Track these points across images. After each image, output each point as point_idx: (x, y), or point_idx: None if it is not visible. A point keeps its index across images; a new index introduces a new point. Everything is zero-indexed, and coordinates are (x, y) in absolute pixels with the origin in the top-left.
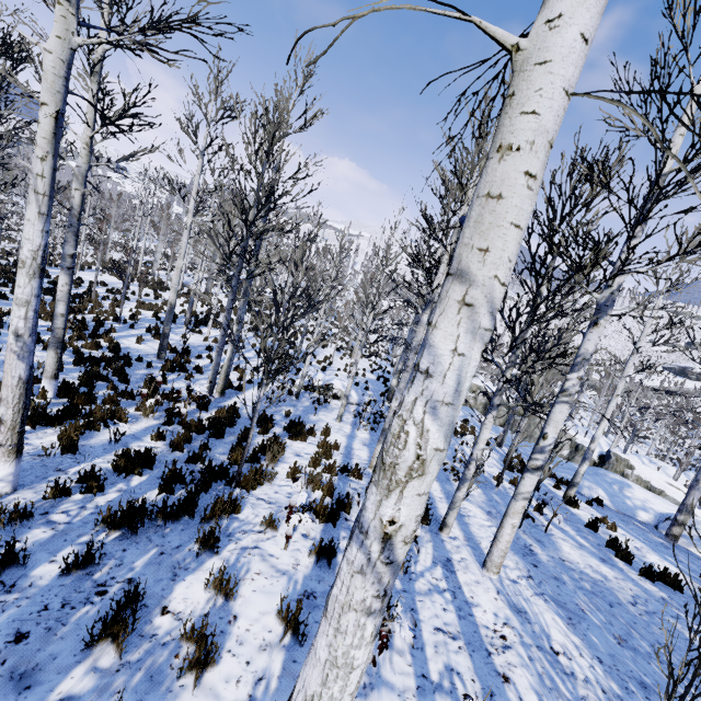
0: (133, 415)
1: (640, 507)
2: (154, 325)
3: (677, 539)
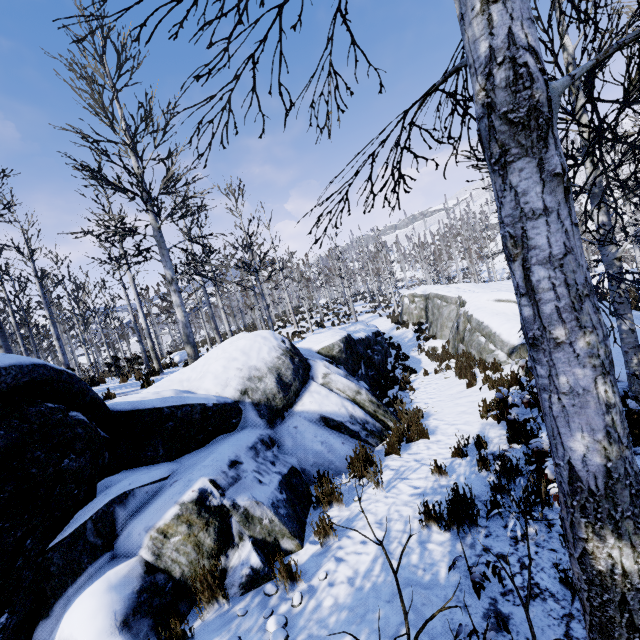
0: None
1: None
2: None
3: None
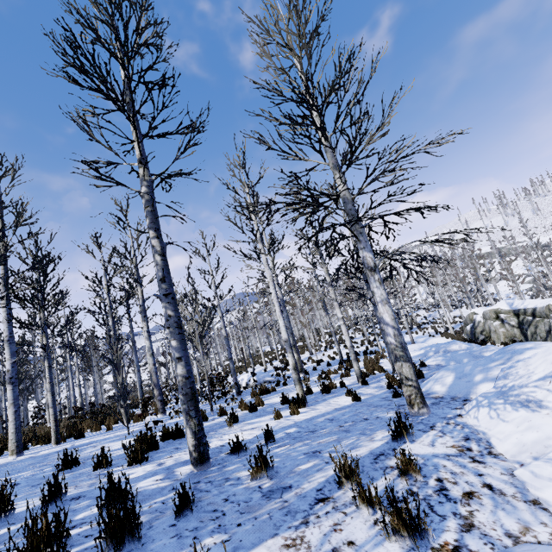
0: None
1: (491, 378)
2: None
3: (413, 405)
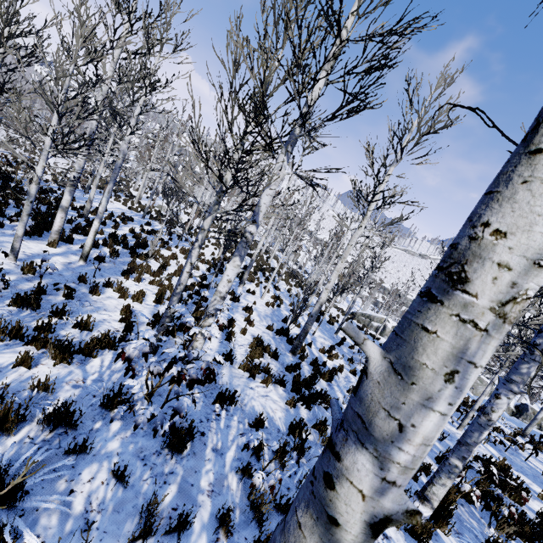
0: (462, 520)
1: None
2: (230, 291)
3: None
